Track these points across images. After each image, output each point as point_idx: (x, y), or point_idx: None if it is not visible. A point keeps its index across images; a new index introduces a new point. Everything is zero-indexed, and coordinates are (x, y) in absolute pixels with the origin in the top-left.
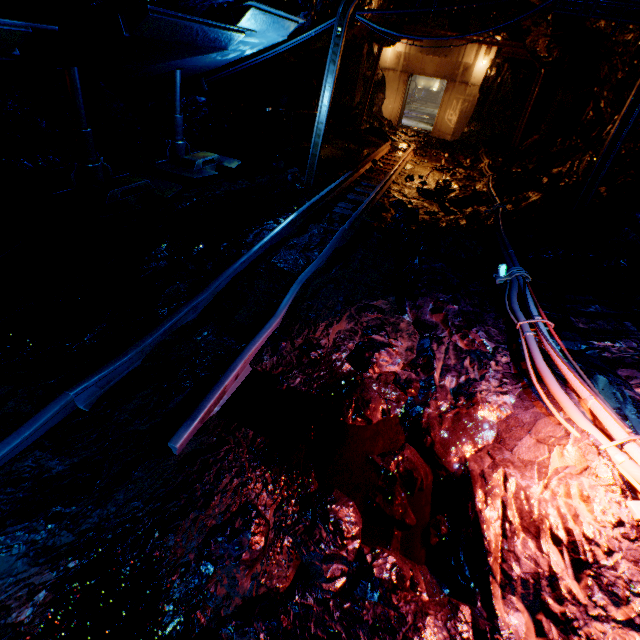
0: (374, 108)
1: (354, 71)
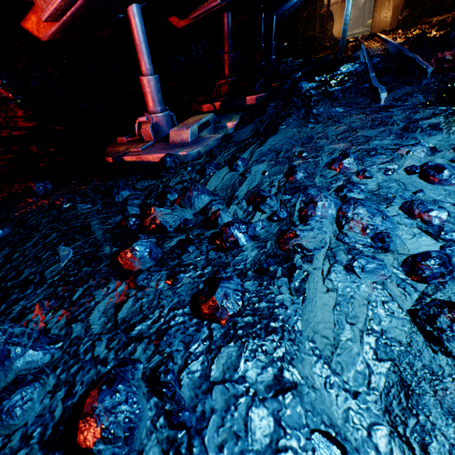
0: (328, 33)
1: (312, 13)
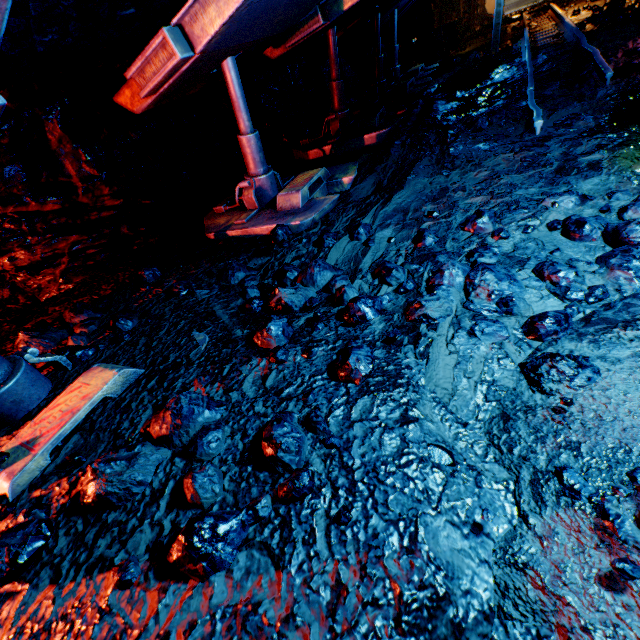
0: (478, 10)
1: None
